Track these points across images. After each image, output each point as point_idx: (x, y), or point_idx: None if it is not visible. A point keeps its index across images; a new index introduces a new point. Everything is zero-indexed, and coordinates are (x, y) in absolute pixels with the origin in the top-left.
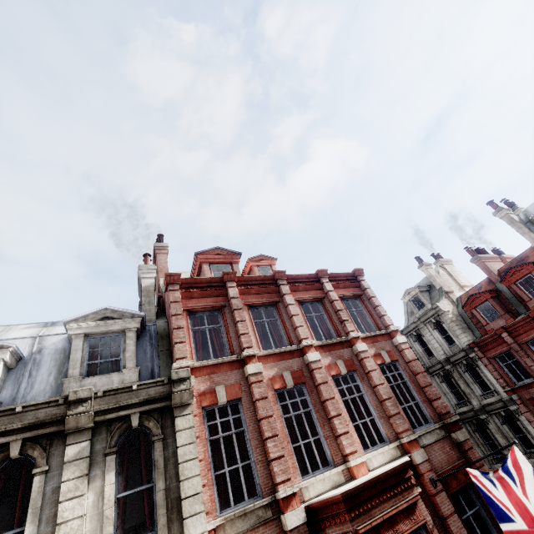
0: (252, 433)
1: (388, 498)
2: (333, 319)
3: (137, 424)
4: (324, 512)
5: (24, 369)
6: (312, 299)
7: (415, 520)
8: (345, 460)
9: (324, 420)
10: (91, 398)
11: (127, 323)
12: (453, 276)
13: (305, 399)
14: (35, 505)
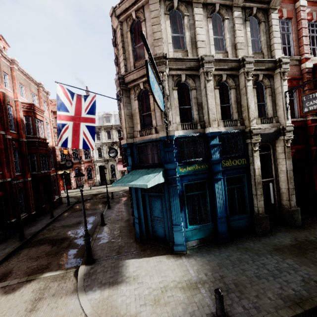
0: (294, 34)
1: None
2: None
3: (255, 12)
4: None
5: None
6: None
7: None
8: None
9: None
10: None
11: None
12: None
13: None
14: (227, 29)
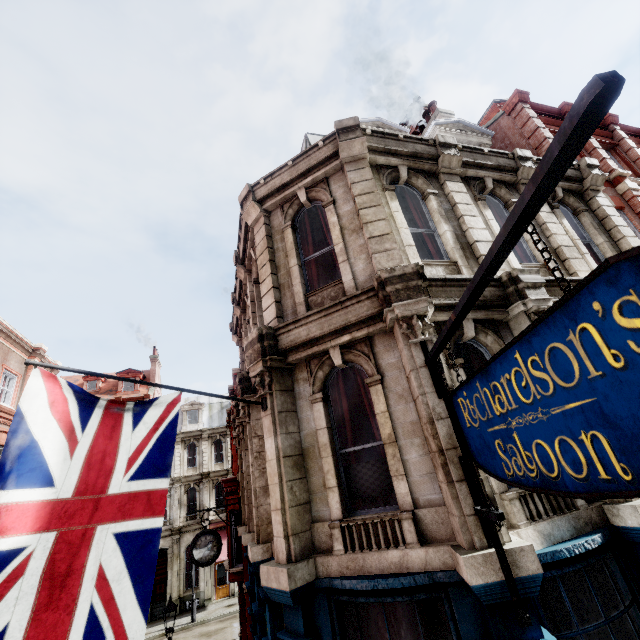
0: None
1: None
2: None
3: (561, 195)
4: None
5: None
6: None
7: None
8: None
9: None
10: (529, 160)
11: (481, 139)
12: None
13: None
14: None
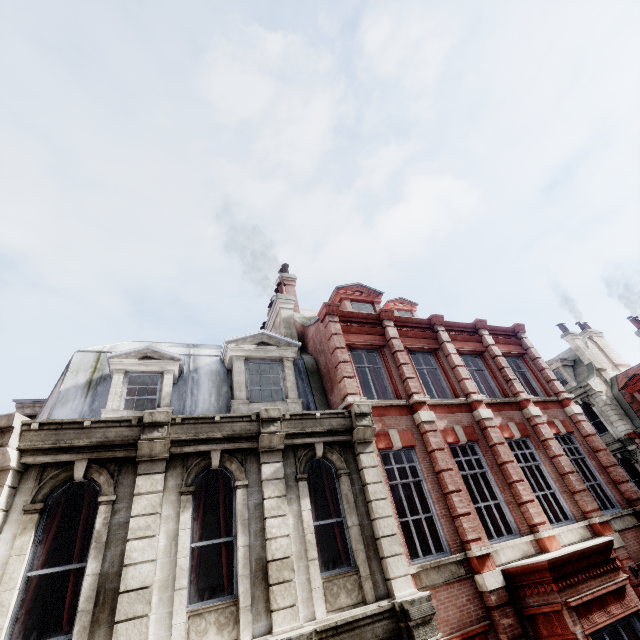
0: (432, 484)
1: (594, 576)
2: (497, 377)
3: (321, 454)
4: (524, 579)
5: (185, 386)
6: (471, 352)
7: (627, 605)
8: (533, 530)
9: (503, 484)
10: (280, 419)
11: (284, 351)
12: (605, 351)
13: (461, 464)
14: (242, 516)
